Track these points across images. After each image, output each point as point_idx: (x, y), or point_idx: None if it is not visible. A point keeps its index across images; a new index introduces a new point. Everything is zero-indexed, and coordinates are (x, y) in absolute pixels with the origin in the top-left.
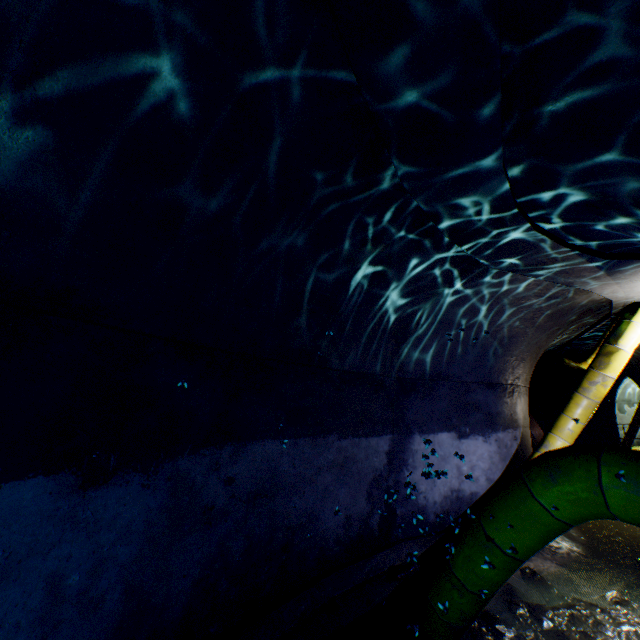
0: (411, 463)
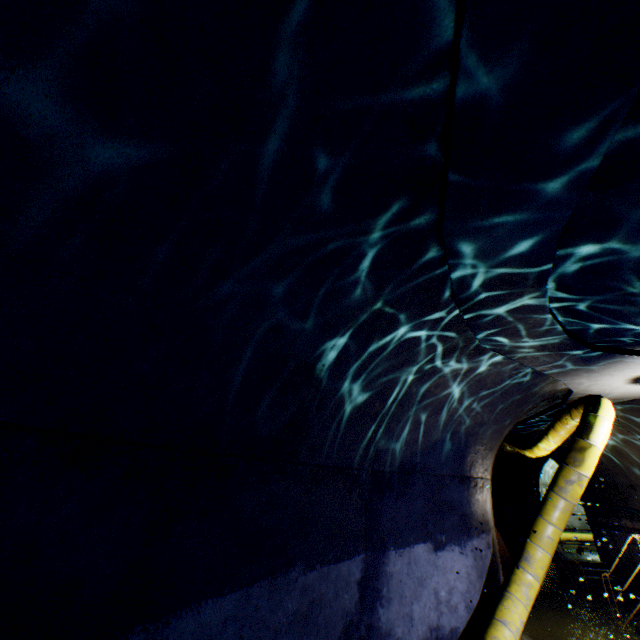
0: (386, 594)
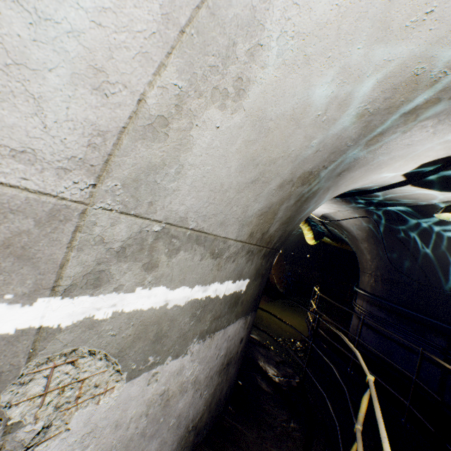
0: None
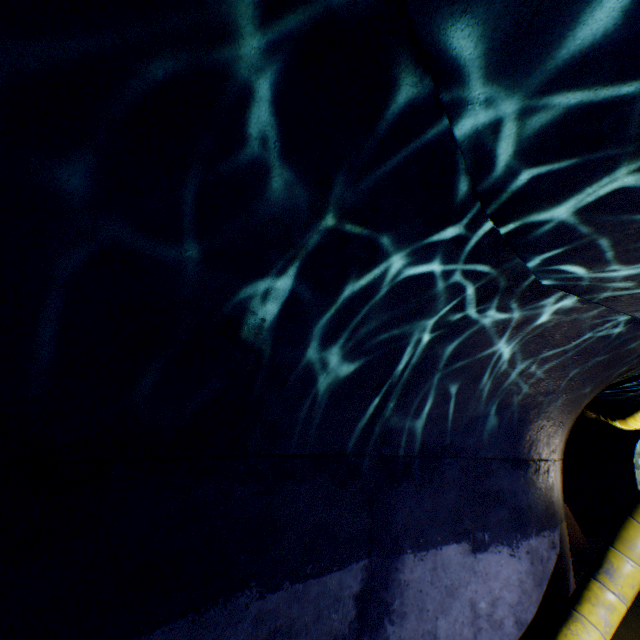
0: (398, 608)
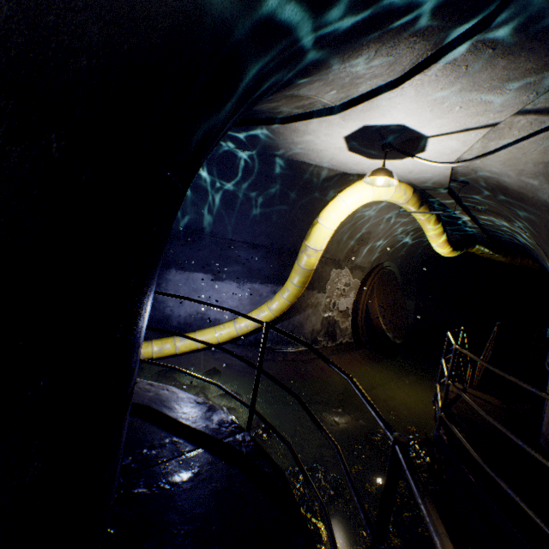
0: (165, 287)
